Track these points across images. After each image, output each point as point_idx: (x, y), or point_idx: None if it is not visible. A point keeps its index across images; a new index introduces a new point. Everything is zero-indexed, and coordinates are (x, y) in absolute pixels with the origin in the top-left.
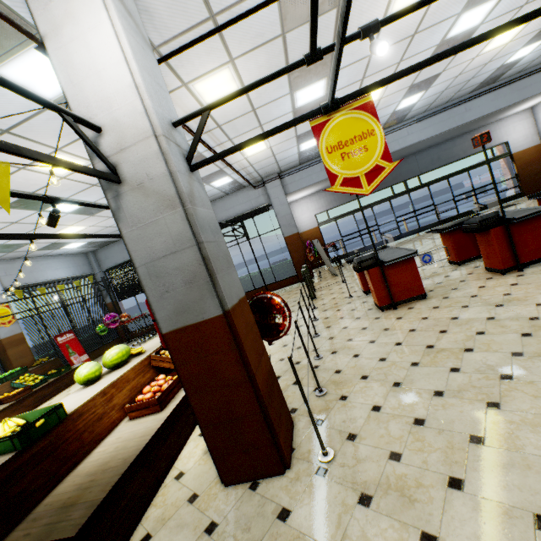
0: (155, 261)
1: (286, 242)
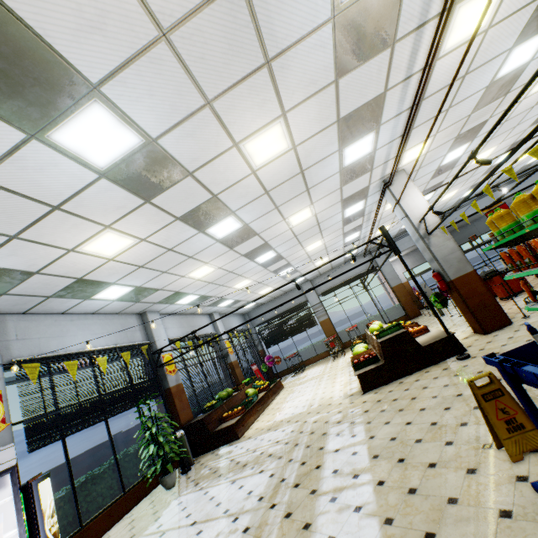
0: (445, 257)
1: (394, 290)
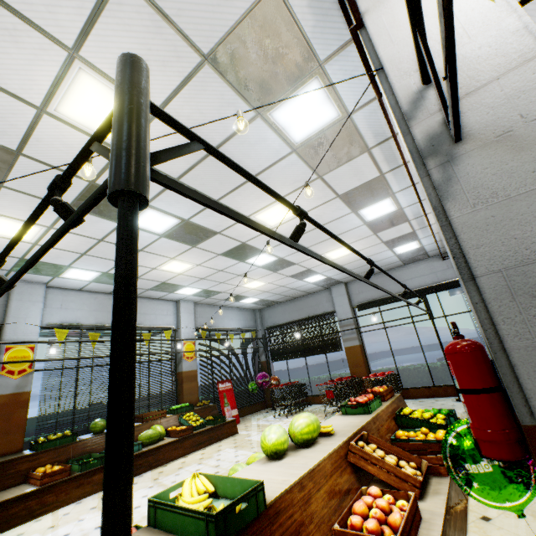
0: (530, 265)
1: None
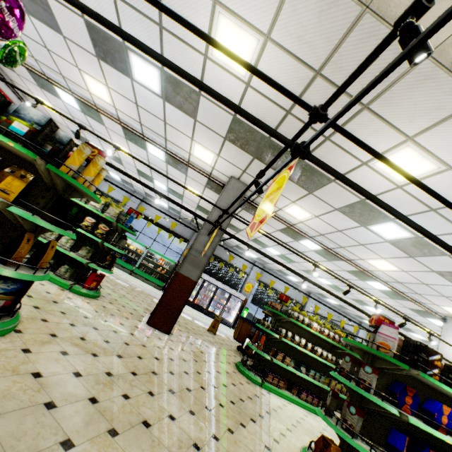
0: None
1: None
